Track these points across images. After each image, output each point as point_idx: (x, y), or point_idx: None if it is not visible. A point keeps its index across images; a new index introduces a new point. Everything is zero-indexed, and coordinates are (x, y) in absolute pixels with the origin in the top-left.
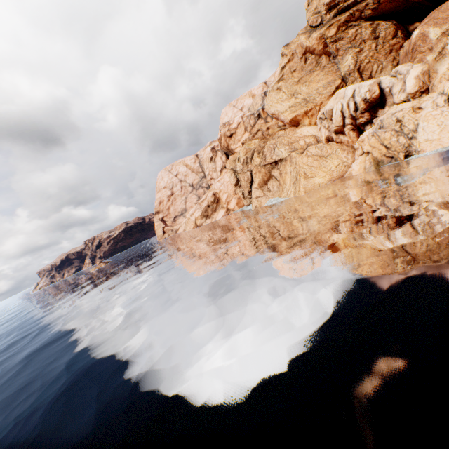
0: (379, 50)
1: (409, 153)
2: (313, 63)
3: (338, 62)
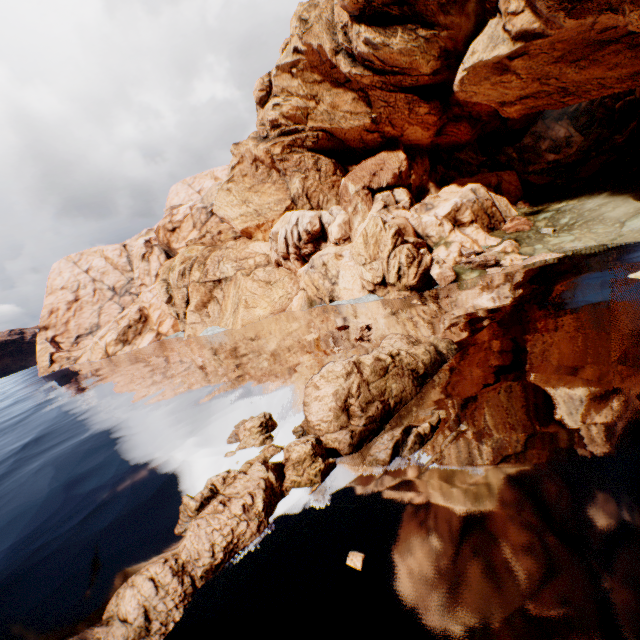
0: (323, 182)
1: (333, 298)
2: (265, 173)
3: (288, 182)
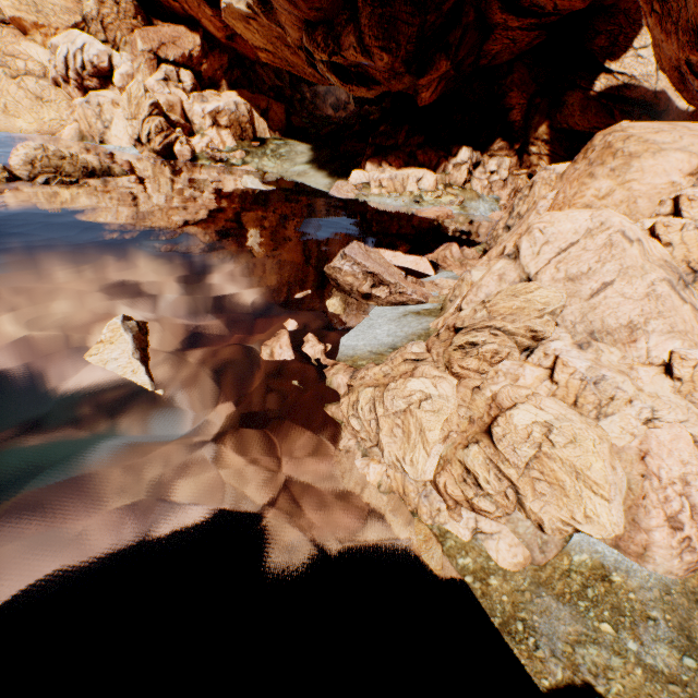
0: (123, 20)
1: (105, 141)
2: None
3: None
